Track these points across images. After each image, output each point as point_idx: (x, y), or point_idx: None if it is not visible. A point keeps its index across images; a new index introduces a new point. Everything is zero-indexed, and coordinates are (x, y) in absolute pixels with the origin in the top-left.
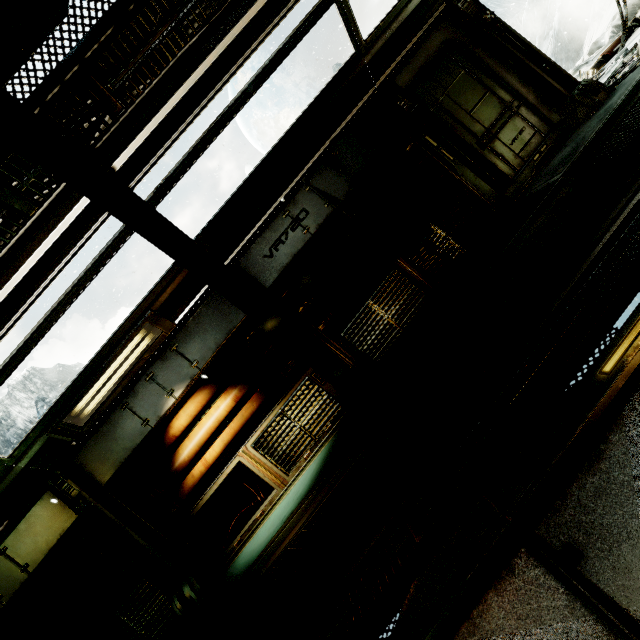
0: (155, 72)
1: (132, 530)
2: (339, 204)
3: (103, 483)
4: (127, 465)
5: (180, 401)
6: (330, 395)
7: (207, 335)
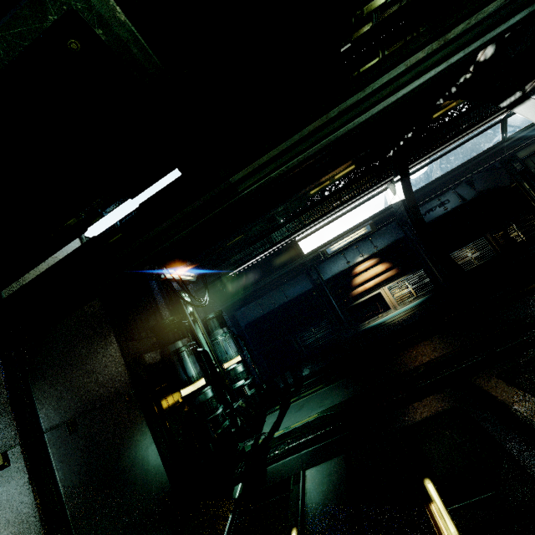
0: (431, 147)
1: (332, 298)
2: (466, 202)
3: (324, 279)
4: (331, 277)
5: (361, 261)
6: (430, 280)
7: (385, 238)
